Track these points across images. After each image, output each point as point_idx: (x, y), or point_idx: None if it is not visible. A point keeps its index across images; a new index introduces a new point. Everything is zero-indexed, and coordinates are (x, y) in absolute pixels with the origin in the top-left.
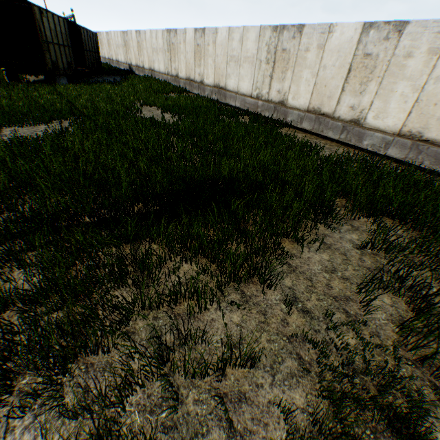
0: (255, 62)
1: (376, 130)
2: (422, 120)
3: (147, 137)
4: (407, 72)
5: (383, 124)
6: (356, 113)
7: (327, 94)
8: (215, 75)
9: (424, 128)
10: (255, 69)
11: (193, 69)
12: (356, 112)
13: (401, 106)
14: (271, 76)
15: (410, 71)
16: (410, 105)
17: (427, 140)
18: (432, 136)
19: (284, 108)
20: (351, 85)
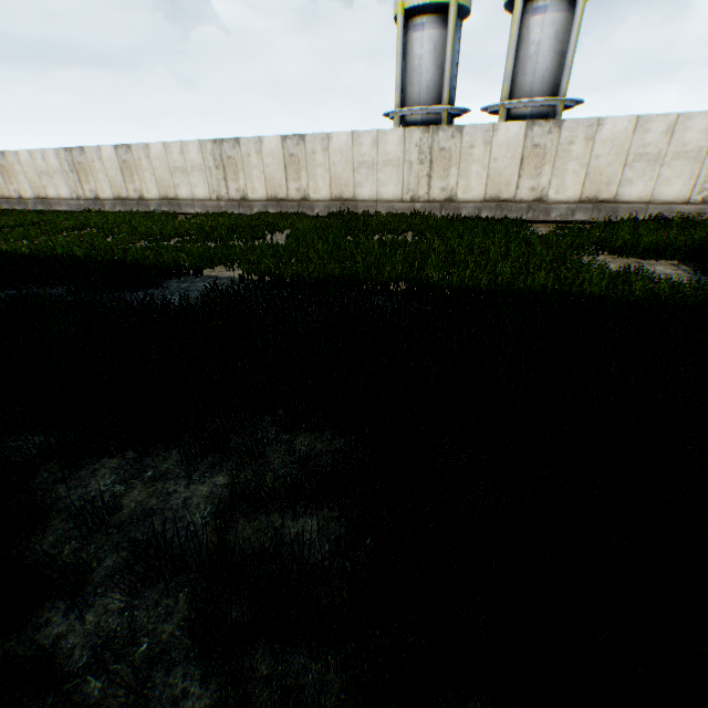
0: (64, 173)
1: (153, 200)
2: (164, 189)
3: None
4: (145, 168)
5: (153, 196)
6: (139, 194)
7: (120, 186)
8: (34, 189)
9: (168, 193)
10: (67, 178)
11: (7, 187)
12: (139, 193)
13: (154, 184)
14: (81, 181)
15: (146, 167)
16: (156, 183)
17: (172, 199)
18: (172, 196)
19: (101, 201)
20: (128, 178)
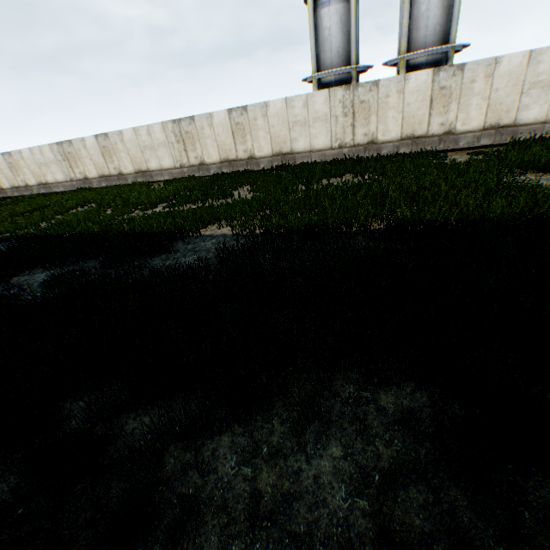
0: (58, 162)
1: (129, 174)
2: (138, 165)
3: (1, 209)
4: (121, 149)
5: (129, 171)
6: (118, 170)
7: (102, 166)
8: (36, 178)
9: (141, 167)
10: (60, 166)
11: (15, 179)
12: (118, 170)
13: (129, 162)
14: (72, 167)
15: (121, 149)
16: (131, 161)
17: (145, 171)
18: (144, 169)
19: (89, 180)
20: (108, 160)
